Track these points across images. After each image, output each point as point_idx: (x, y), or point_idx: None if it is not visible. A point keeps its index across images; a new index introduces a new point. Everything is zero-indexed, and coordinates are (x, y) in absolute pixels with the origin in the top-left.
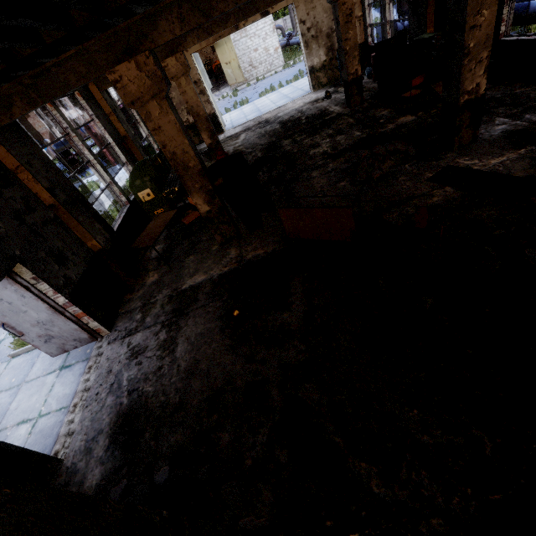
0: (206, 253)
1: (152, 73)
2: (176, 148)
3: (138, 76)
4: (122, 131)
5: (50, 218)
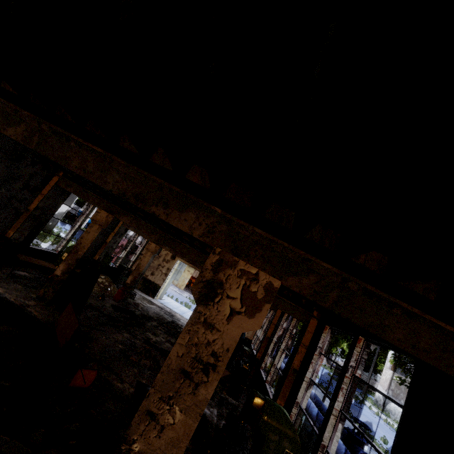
0: (27, 292)
1: (108, 221)
2: (84, 243)
3: (104, 217)
4: (109, 240)
5: (20, 210)
